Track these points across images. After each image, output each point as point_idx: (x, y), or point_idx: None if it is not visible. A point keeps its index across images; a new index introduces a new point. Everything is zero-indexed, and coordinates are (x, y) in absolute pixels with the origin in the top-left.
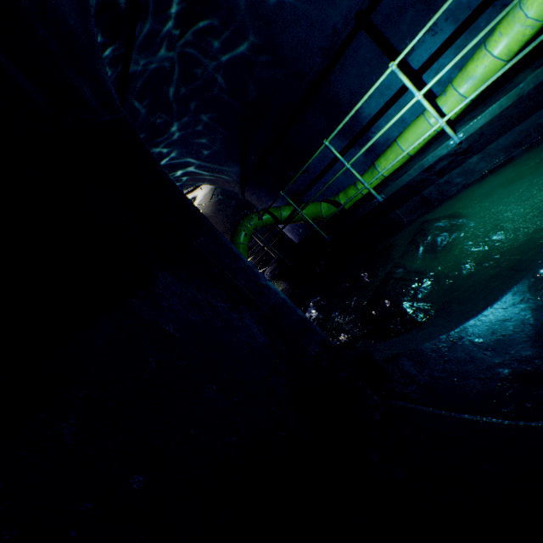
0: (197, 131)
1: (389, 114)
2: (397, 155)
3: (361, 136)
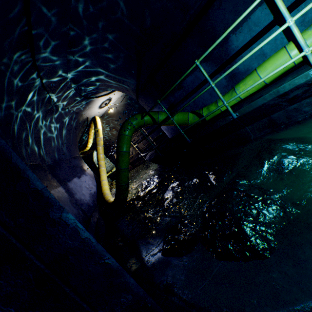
0: (104, 46)
1: (253, 48)
2: (255, 82)
3: (227, 64)
